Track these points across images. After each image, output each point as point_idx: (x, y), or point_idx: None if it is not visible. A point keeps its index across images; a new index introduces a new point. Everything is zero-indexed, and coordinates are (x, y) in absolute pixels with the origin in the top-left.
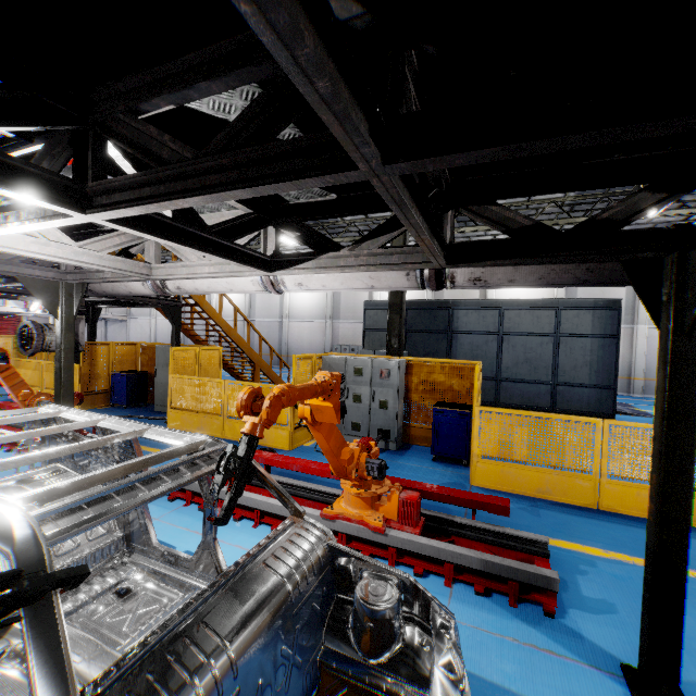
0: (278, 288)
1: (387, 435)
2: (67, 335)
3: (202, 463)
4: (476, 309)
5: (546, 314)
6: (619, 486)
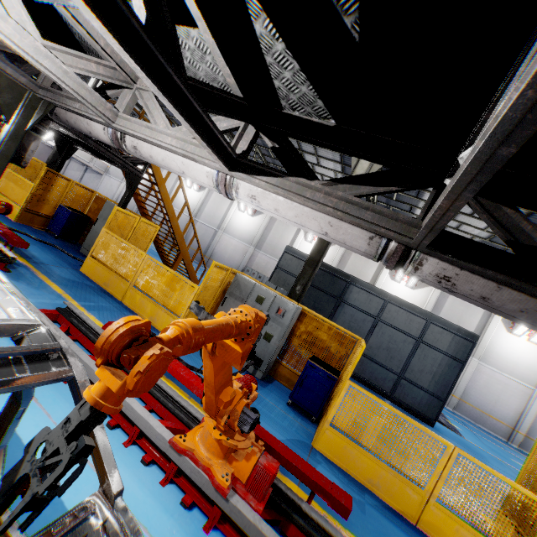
0: (230, 192)
1: (259, 363)
2: (11, 143)
3: None
4: (368, 292)
5: (418, 321)
6: (443, 513)
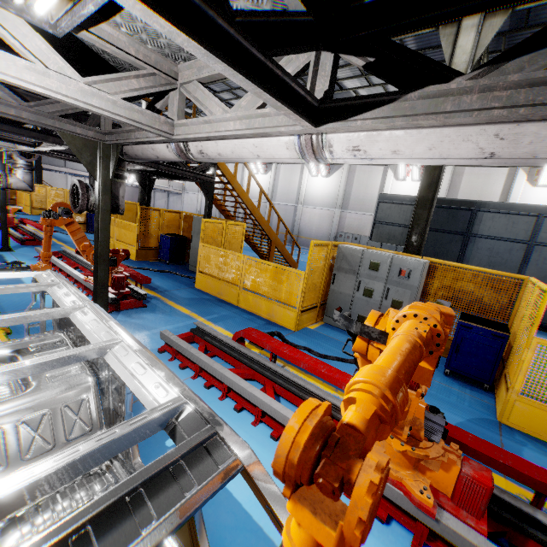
0: (320, 155)
1: None
2: (104, 197)
3: (149, 504)
4: (506, 213)
5: None
6: None
